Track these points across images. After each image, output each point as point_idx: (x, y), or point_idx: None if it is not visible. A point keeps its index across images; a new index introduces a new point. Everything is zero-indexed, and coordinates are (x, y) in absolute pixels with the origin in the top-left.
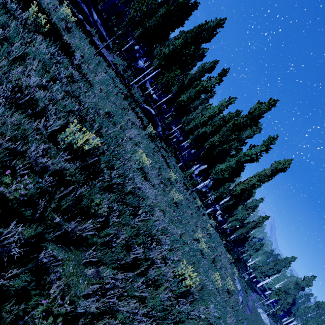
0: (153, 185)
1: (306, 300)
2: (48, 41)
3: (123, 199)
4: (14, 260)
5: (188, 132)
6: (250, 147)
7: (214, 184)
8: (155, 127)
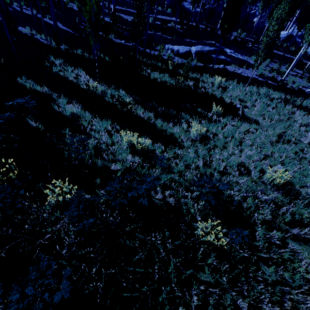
0: None
1: None
2: (226, 117)
3: None
4: (277, 245)
5: None
6: None
7: None
8: None
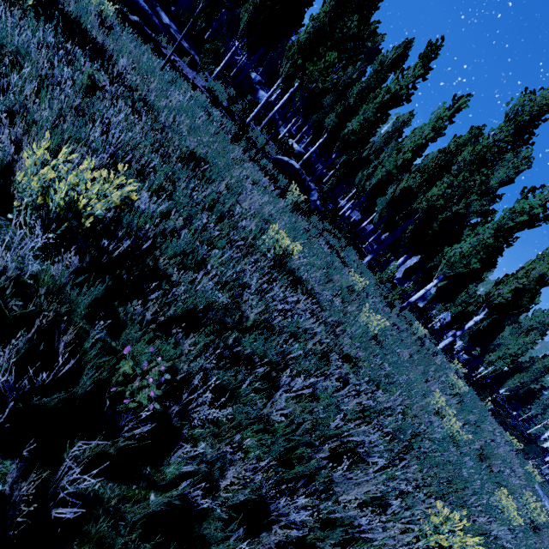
0: (317, 303)
1: None
2: (34, 20)
3: (236, 347)
4: None
5: (374, 191)
6: (522, 194)
7: (440, 290)
8: (305, 194)
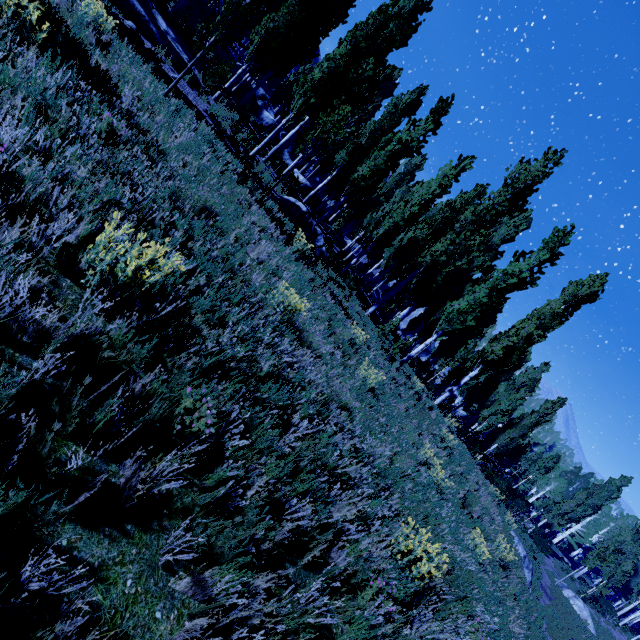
0: (320, 356)
1: None
2: (50, 58)
3: (255, 393)
4: None
5: (381, 241)
6: (514, 258)
7: (442, 344)
8: (311, 239)
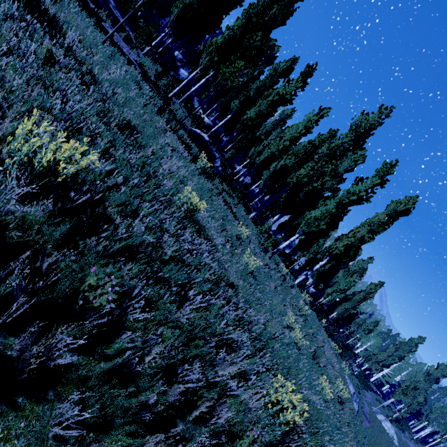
0: (214, 246)
1: (442, 395)
2: None
3: (158, 273)
4: None
5: (261, 165)
6: (355, 181)
7: (301, 241)
8: (211, 161)
